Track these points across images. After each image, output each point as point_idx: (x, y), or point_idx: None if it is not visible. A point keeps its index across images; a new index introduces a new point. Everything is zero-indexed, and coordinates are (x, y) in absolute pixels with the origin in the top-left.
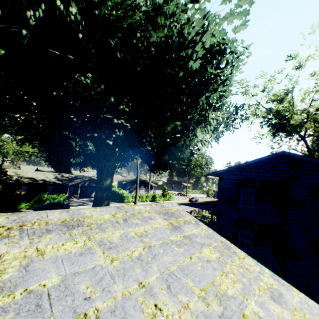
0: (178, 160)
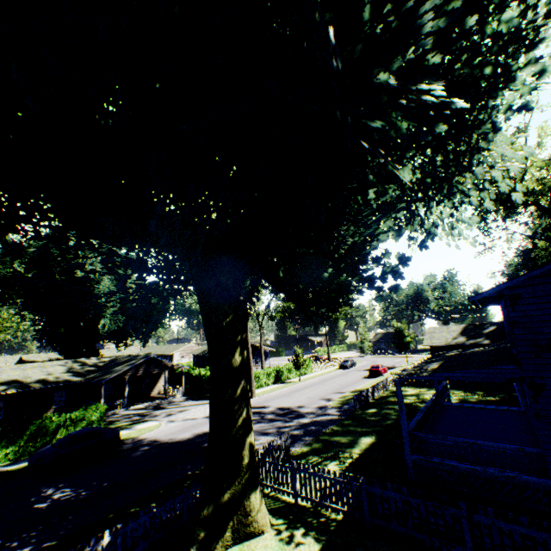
0: (371, 281)
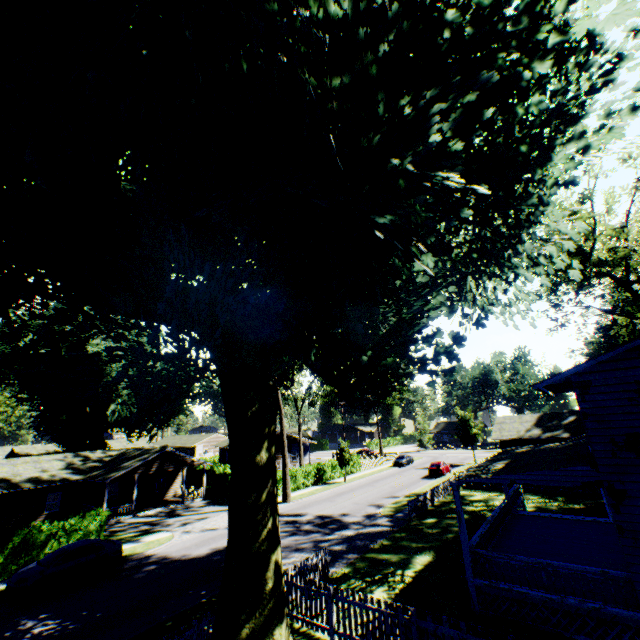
0: (422, 363)
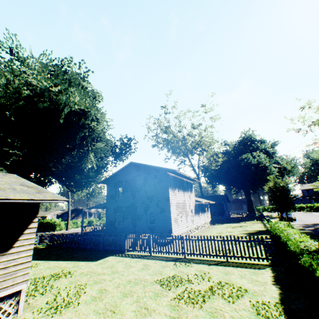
0: (87, 178)
